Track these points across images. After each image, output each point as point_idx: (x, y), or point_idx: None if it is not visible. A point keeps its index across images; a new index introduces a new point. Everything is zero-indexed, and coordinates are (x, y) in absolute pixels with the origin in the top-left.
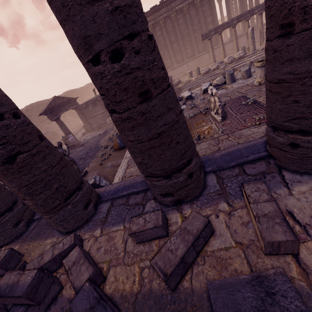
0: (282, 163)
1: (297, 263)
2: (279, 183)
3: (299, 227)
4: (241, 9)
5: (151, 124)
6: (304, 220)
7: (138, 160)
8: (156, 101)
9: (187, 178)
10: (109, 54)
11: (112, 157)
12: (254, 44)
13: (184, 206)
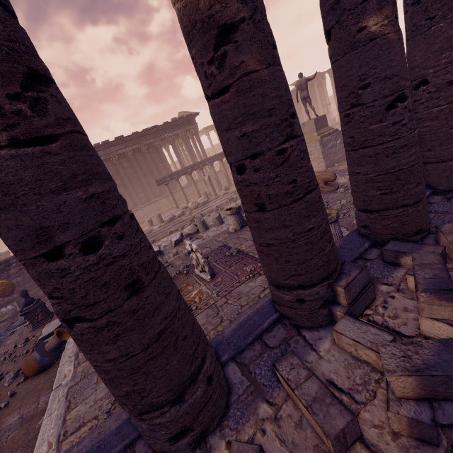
0: (297, 321)
1: (366, 448)
2: (305, 347)
3: (346, 397)
4: (192, 158)
5: (147, 323)
6: (345, 384)
7: (123, 390)
8: (150, 290)
9: (207, 387)
10: (80, 245)
11: (19, 399)
12: (215, 190)
13: (211, 441)
